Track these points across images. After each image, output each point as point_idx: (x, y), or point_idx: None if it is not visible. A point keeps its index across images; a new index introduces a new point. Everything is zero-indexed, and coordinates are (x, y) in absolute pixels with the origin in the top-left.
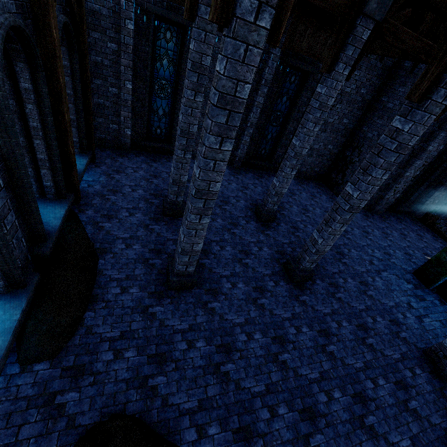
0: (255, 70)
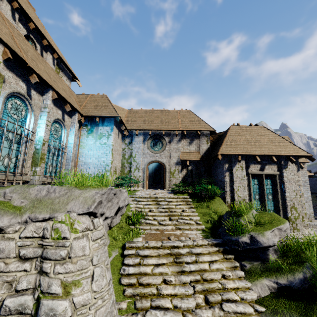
0: None
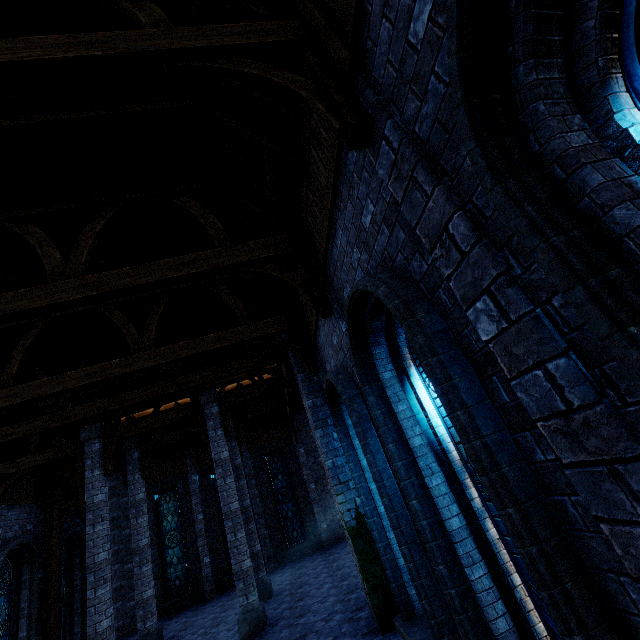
0: (102, 488)
